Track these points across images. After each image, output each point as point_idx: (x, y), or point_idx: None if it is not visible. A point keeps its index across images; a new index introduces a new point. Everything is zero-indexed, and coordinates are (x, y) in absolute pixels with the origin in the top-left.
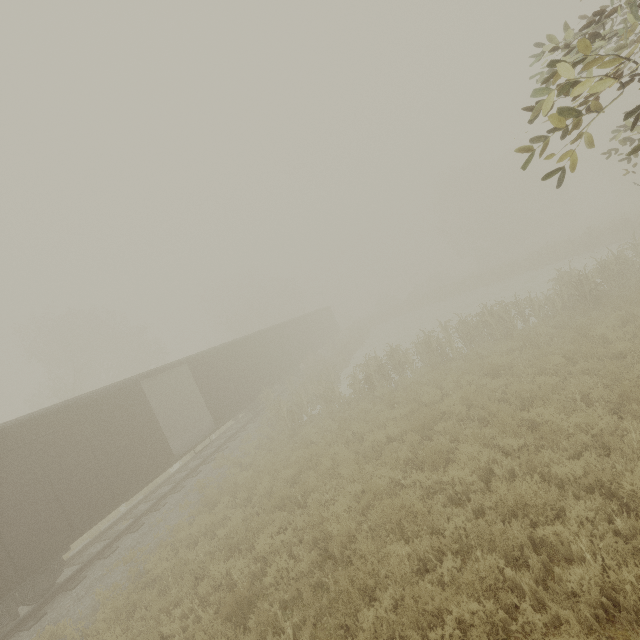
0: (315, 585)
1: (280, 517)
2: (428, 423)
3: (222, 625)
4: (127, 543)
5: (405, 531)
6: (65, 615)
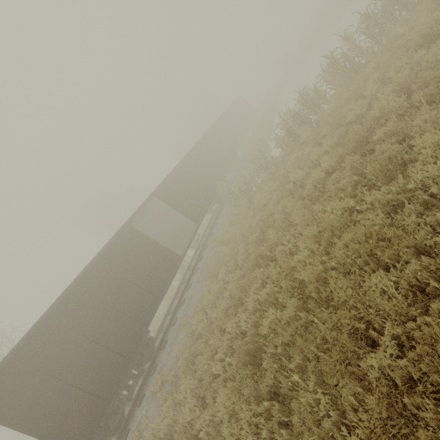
0: (305, 324)
1: (259, 273)
2: (363, 138)
3: (245, 369)
4: (180, 314)
5: (380, 258)
6: (166, 364)
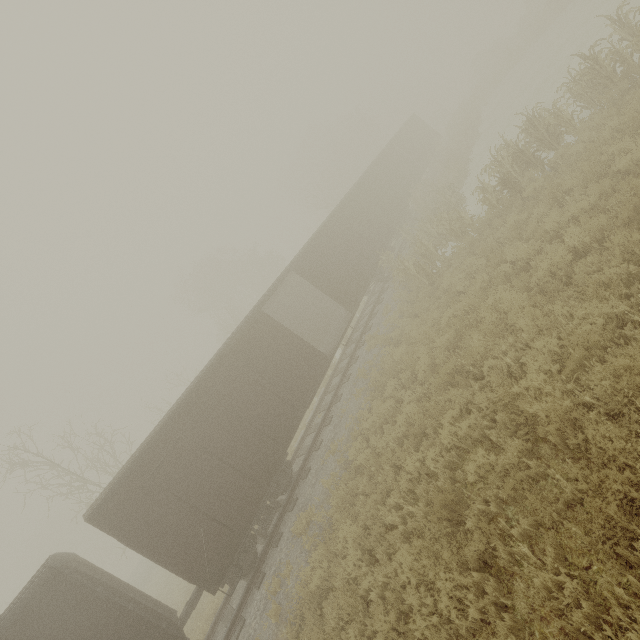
0: (535, 477)
1: (456, 396)
2: None
3: (438, 524)
4: (327, 436)
5: None
6: (310, 499)
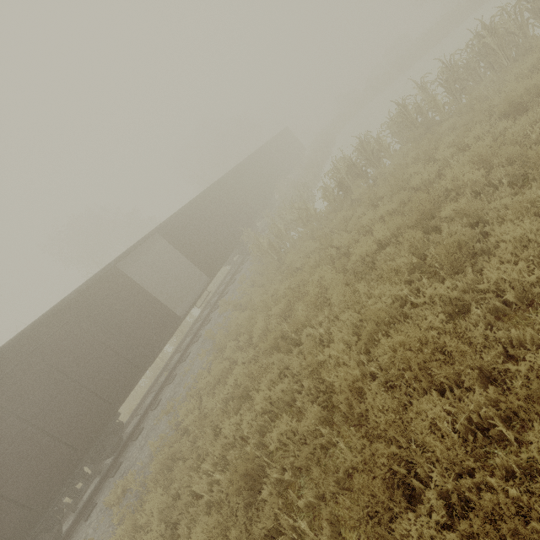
0: (327, 444)
1: (277, 360)
2: (429, 211)
3: (238, 495)
4: (167, 394)
5: (434, 374)
6: (134, 463)
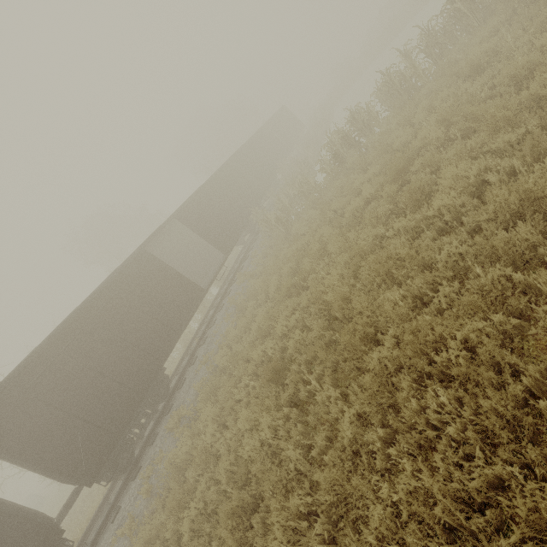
0: (329, 343)
1: (290, 303)
2: (404, 167)
3: (269, 388)
4: (201, 352)
5: (396, 277)
6: (183, 402)
